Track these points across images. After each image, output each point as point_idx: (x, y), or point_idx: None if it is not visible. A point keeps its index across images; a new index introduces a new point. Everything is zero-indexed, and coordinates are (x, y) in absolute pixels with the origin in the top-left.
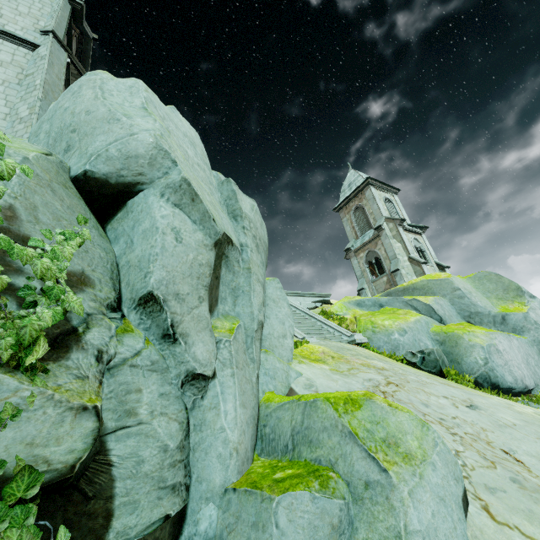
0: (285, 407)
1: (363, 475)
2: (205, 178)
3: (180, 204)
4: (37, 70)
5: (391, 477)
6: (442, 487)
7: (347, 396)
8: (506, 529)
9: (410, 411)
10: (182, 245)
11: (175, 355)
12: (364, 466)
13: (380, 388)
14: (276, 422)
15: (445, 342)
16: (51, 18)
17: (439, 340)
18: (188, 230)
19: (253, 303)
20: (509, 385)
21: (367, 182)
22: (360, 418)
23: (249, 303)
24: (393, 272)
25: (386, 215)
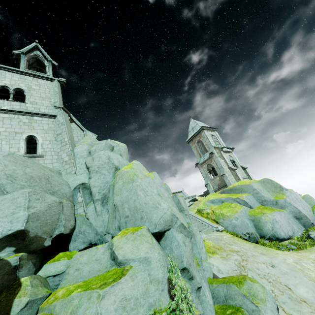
0: (219, 286)
1: (251, 308)
2: (171, 201)
3: (181, 231)
4: (62, 131)
5: (259, 308)
6: (271, 307)
7: (238, 280)
8: (289, 314)
9: (258, 282)
10: (186, 246)
11: (193, 283)
12: (250, 305)
13: (241, 264)
14: (217, 291)
15: (255, 220)
16: (56, 96)
17: (252, 219)
18: (185, 239)
19: (198, 247)
20: (283, 237)
21: (202, 128)
22: (245, 289)
23: (197, 248)
24: (222, 175)
25: (214, 145)
